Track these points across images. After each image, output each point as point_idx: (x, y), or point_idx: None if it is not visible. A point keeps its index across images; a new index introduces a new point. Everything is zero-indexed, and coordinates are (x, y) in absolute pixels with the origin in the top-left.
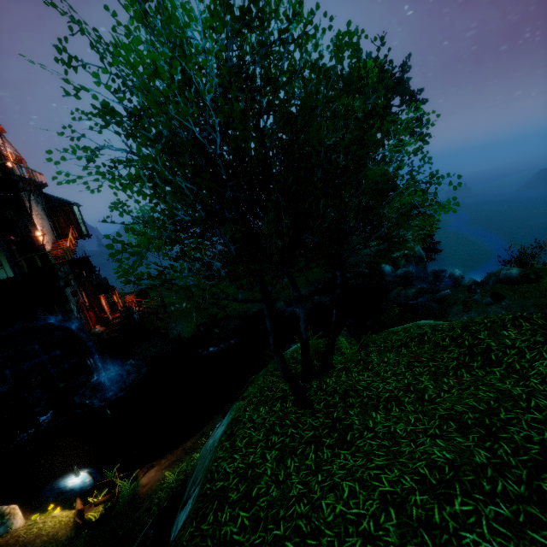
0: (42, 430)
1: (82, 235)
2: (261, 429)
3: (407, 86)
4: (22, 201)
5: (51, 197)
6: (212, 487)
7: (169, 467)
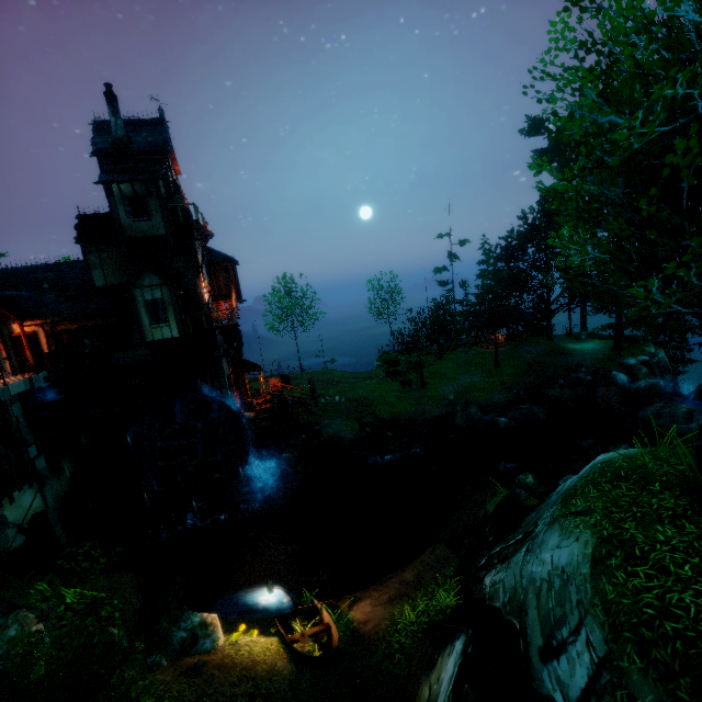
0: (187, 529)
1: (239, 298)
2: (700, 555)
3: None
4: (195, 250)
5: (213, 251)
6: (694, 627)
7: (394, 603)
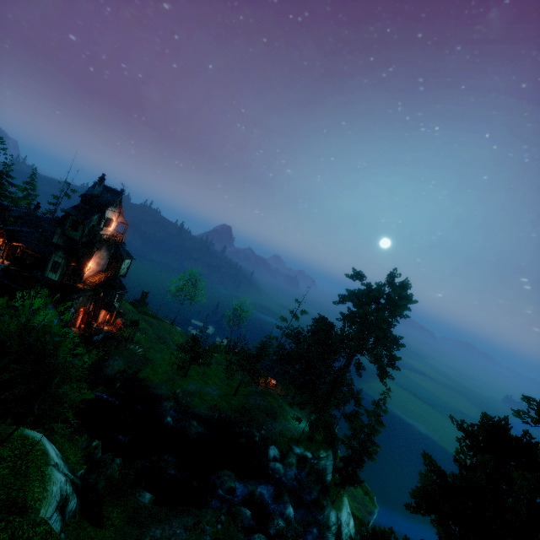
0: None
1: (117, 275)
2: None
3: (388, 329)
4: (93, 250)
5: (120, 249)
6: None
7: None
